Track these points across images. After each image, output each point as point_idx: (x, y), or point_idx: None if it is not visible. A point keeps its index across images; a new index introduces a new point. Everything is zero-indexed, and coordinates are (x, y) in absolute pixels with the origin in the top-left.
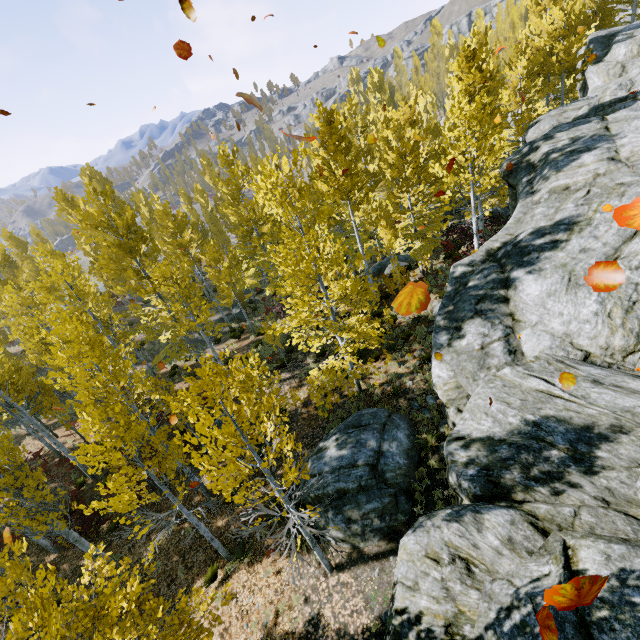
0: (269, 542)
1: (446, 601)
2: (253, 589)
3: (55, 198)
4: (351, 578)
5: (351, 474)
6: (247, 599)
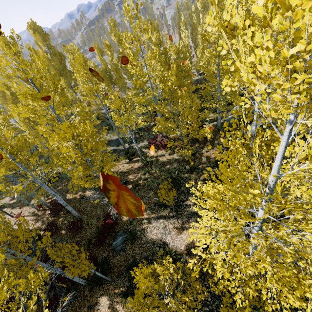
0: None
1: None
2: None
3: None
4: None
5: None
6: None
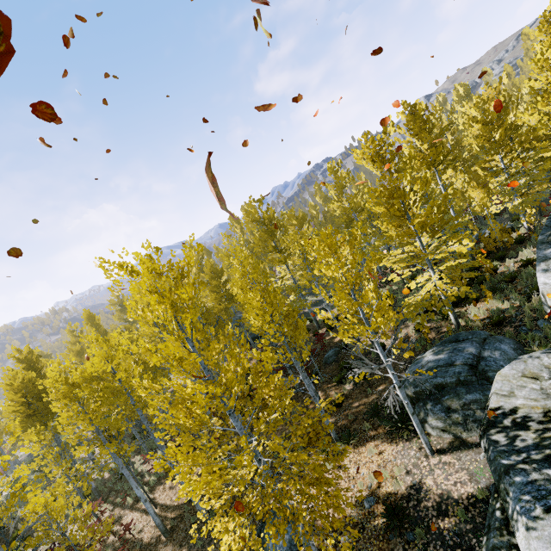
0: (371, 433)
1: (545, 400)
2: (358, 463)
3: (229, 219)
4: (453, 459)
5: (448, 371)
6: (353, 469)
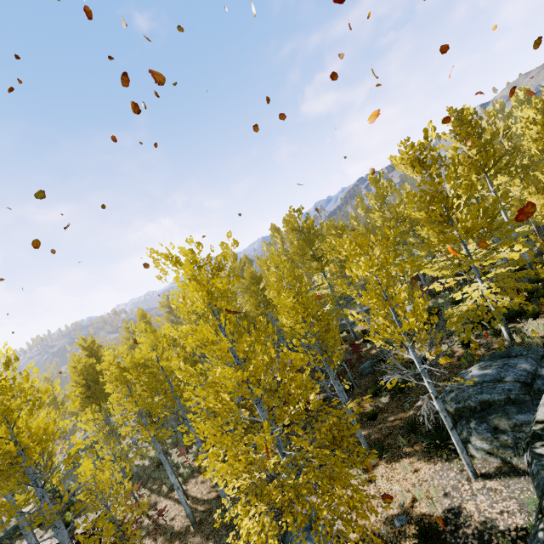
0: (407, 450)
1: None
2: (390, 479)
3: (270, 229)
4: (500, 485)
5: (496, 387)
6: (385, 485)
